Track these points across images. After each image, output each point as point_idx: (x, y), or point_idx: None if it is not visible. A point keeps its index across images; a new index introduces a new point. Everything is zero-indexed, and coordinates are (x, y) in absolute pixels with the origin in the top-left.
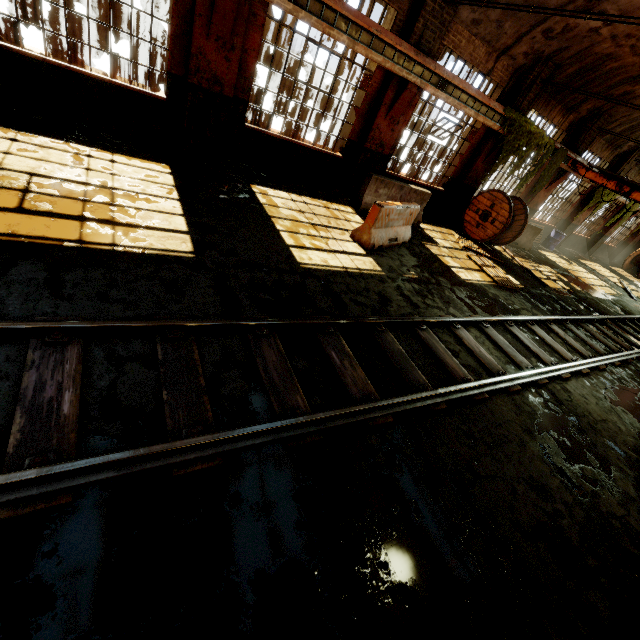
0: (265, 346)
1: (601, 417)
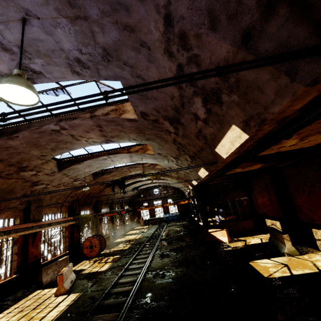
0: None
1: (162, 264)
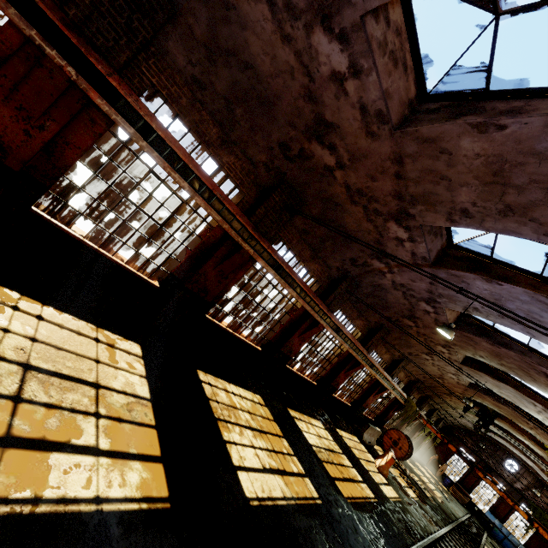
0: None
1: None
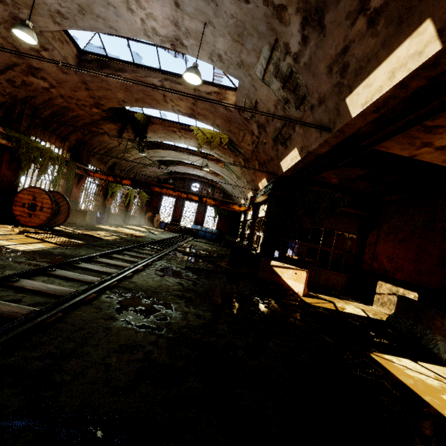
0: None
1: (158, 285)
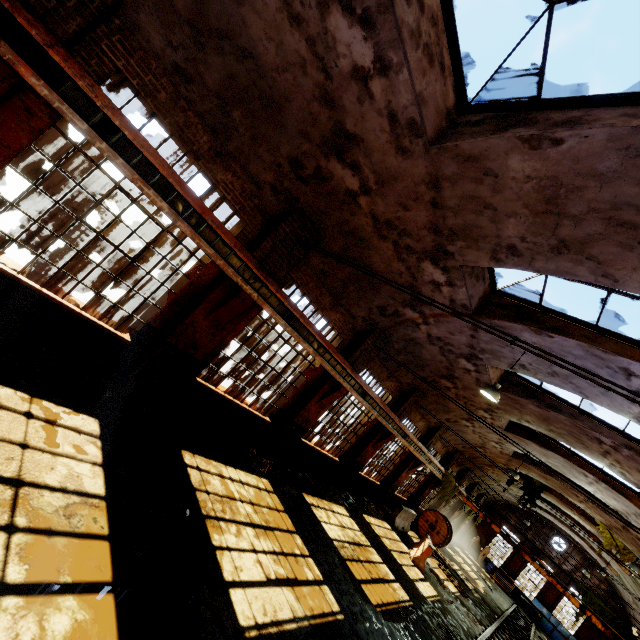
0: None
1: None
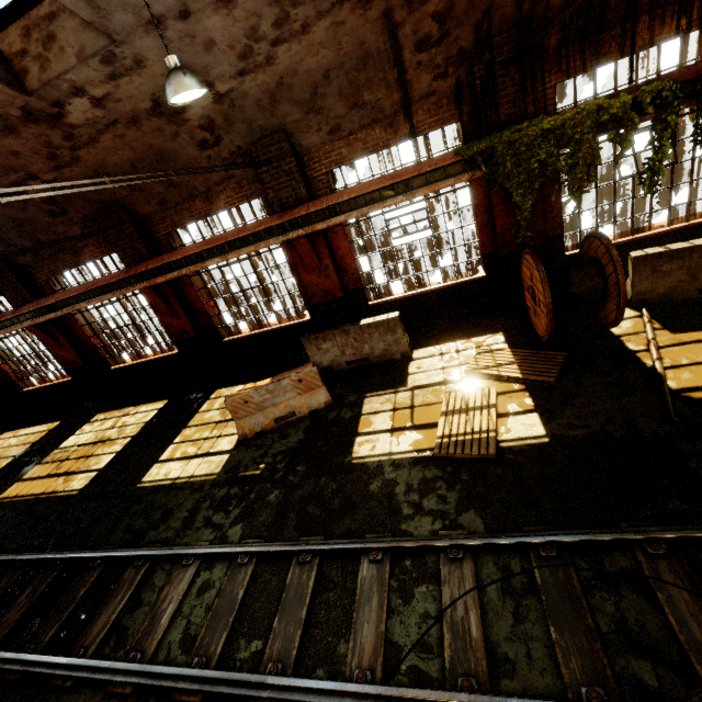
0: (6, 578)
1: None
